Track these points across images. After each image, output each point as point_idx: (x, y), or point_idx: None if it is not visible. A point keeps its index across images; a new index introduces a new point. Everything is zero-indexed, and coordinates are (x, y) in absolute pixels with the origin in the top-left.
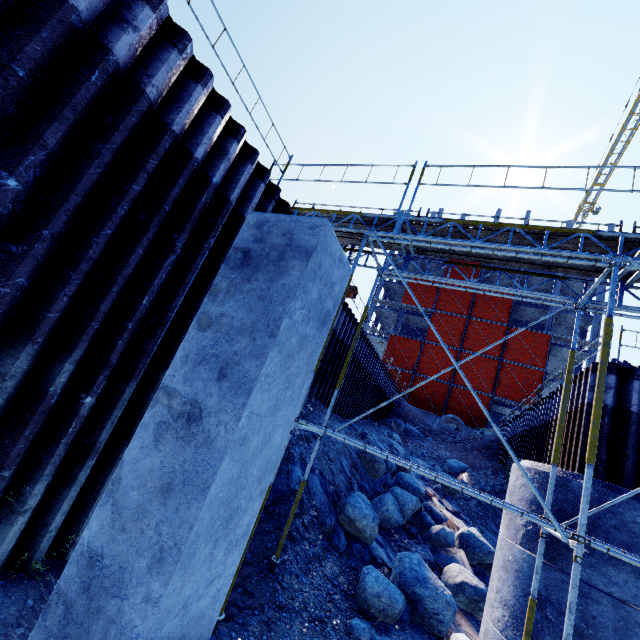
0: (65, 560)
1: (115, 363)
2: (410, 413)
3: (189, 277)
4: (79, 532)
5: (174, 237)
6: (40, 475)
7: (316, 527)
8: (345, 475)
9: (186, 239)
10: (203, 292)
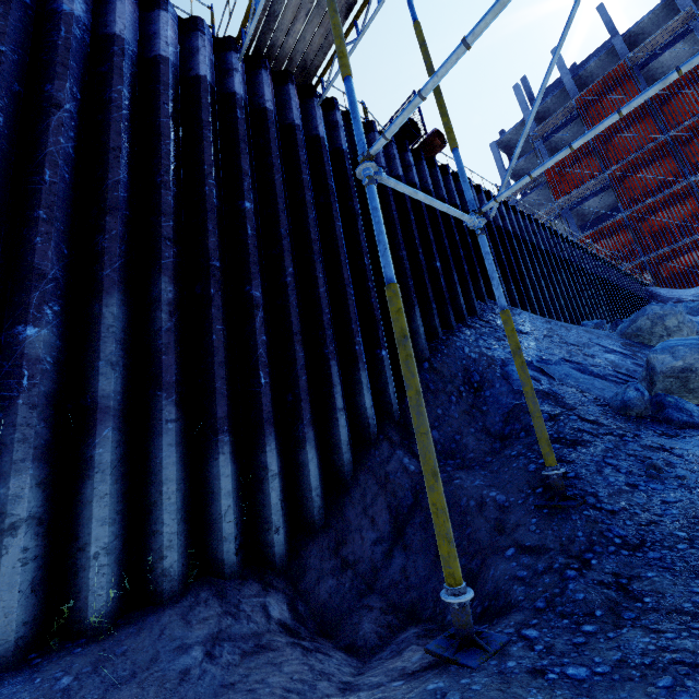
0: (163, 604)
1: (55, 275)
2: (679, 295)
3: (114, 140)
4: (163, 552)
5: (47, 90)
6: (9, 464)
7: (615, 416)
8: (619, 354)
9: (75, 94)
10: (159, 161)
